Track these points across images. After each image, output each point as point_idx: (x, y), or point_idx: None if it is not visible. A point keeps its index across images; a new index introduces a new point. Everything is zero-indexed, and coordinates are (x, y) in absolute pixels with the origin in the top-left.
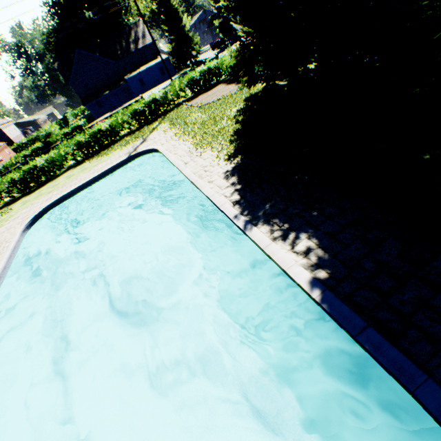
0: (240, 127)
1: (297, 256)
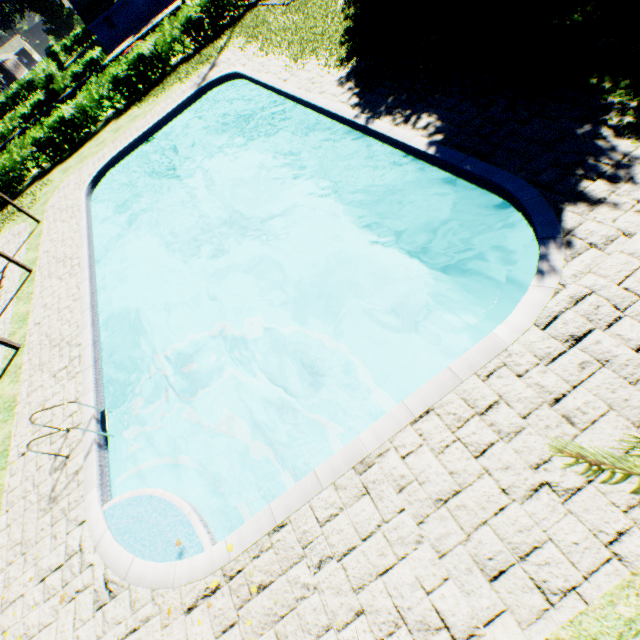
0: (351, 24)
1: (417, 132)
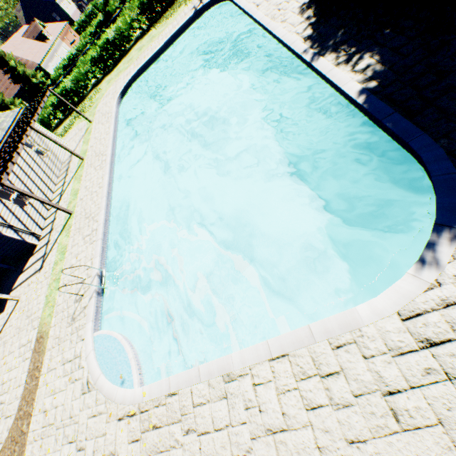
0: None
1: (354, 75)
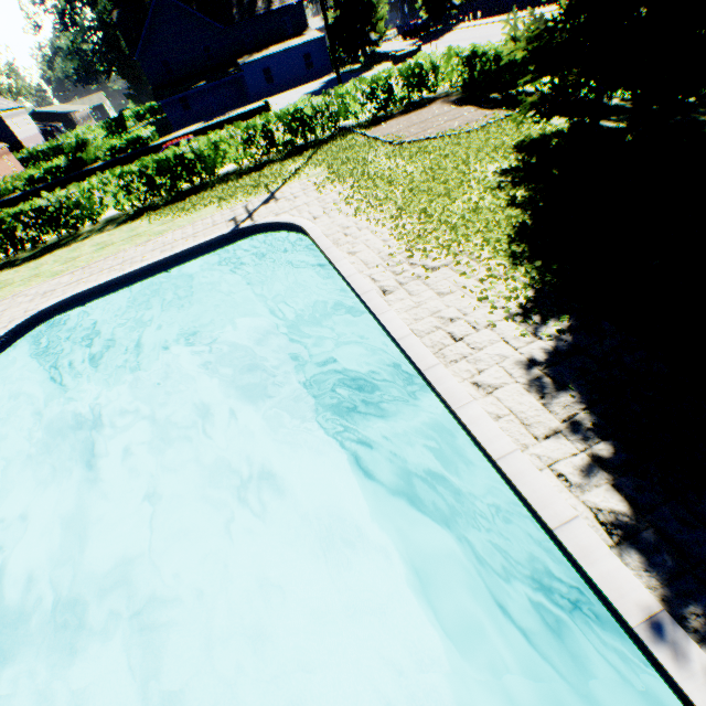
0: (527, 217)
1: None
